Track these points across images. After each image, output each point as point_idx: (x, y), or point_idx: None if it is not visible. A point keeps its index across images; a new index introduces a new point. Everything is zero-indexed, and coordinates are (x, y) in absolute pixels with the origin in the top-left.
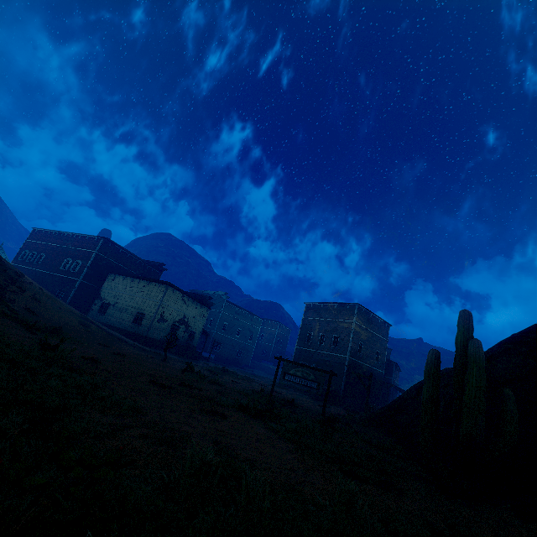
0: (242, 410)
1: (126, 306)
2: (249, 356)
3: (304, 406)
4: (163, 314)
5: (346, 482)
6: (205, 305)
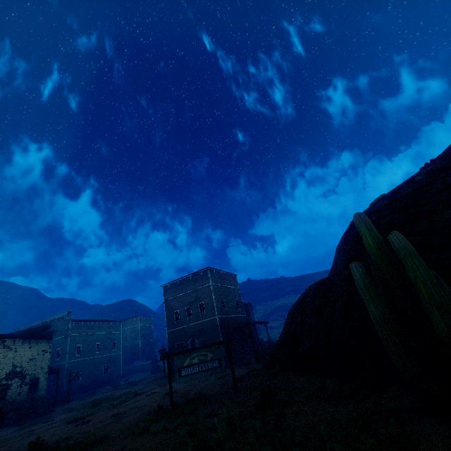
0: None
1: None
2: (118, 365)
3: (209, 391)
4: None
5: None
6: (43, 338)
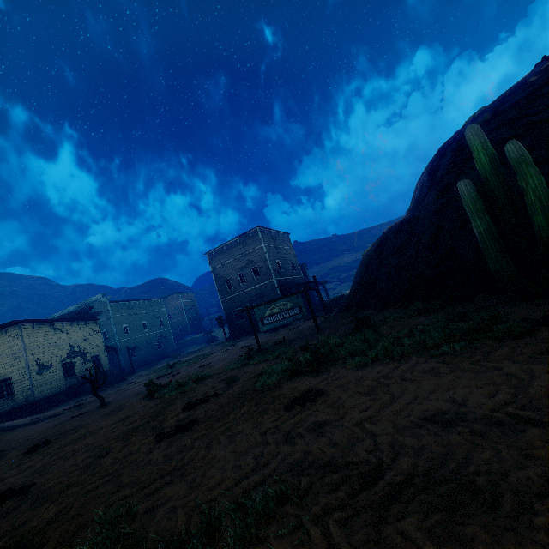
0: (297, 375)
1: None
2: (170, 340)
3: (288, 338)
4: (39, 361)
5: (545, 342)
6: (90, 320)
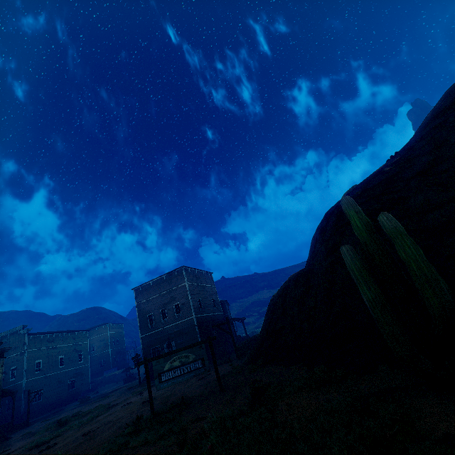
0: None
1: None
2: (86, 378)
3: (191, 394)
4: None
5: None
6: None
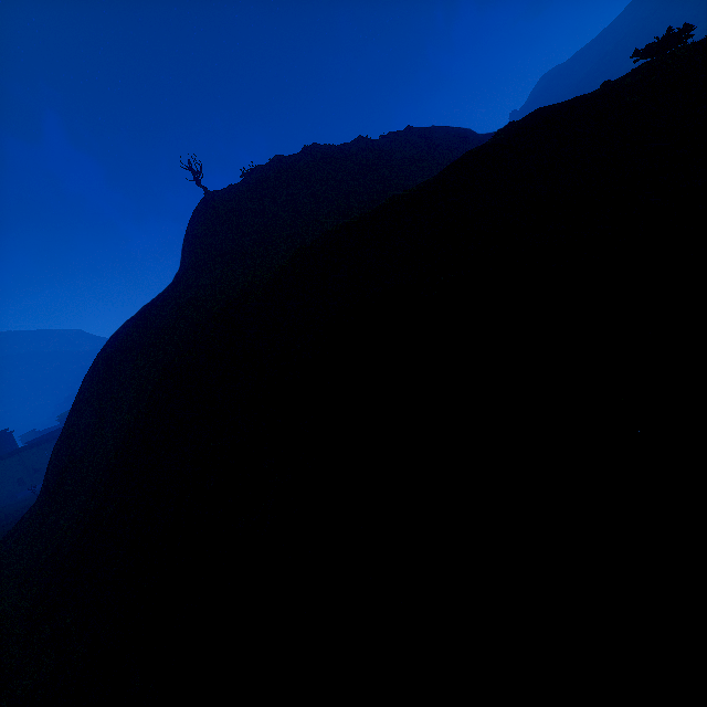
0: None
1: (5, 482)
2: None
3: None
4: (34, 468)
5: None
6: None
